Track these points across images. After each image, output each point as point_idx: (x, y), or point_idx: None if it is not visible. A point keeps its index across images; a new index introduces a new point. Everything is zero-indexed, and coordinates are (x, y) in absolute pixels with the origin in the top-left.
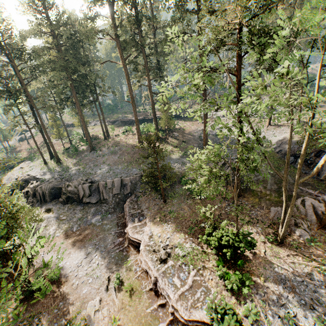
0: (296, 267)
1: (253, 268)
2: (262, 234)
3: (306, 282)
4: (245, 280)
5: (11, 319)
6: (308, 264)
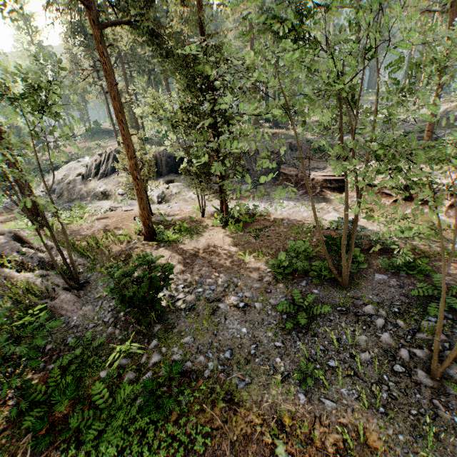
0: None
1: None
2: None
3: None
4: None
5: (230, 234)
6: None
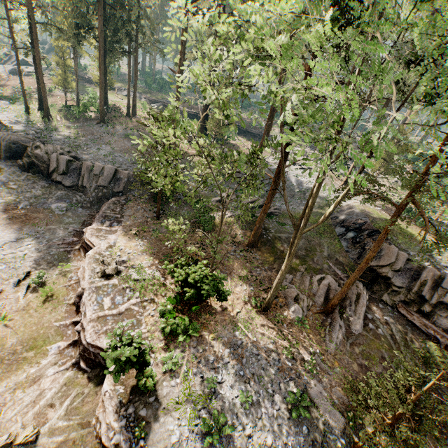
0: (262, 339)
1: (211, 322)
2: (251, 294)
3: (262, 357)
4: (190, 330)
5: None
6: (279, 341)
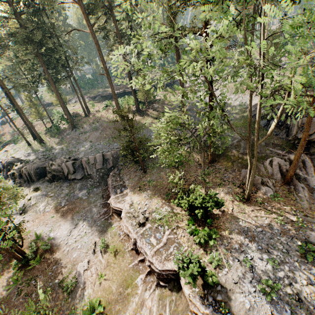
0: (258, 220)
1: (220, 224)
2: (232, 194)
3: (265, 231)
4: (212, 235)
5: (12, 283)
6: (269, 216)
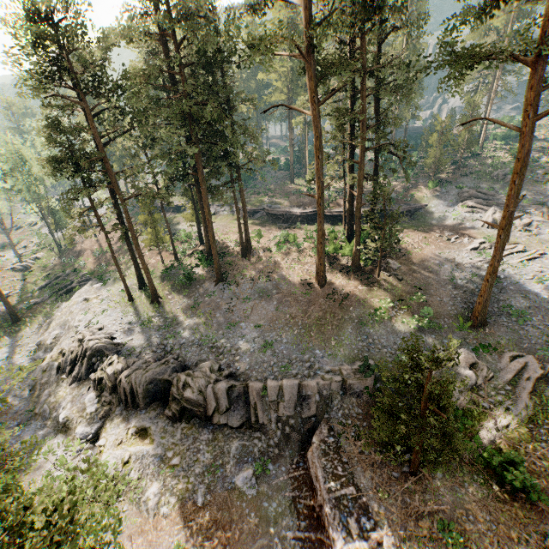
0: None
1: None
2: None
3: None
4: None
5: None
6: None
